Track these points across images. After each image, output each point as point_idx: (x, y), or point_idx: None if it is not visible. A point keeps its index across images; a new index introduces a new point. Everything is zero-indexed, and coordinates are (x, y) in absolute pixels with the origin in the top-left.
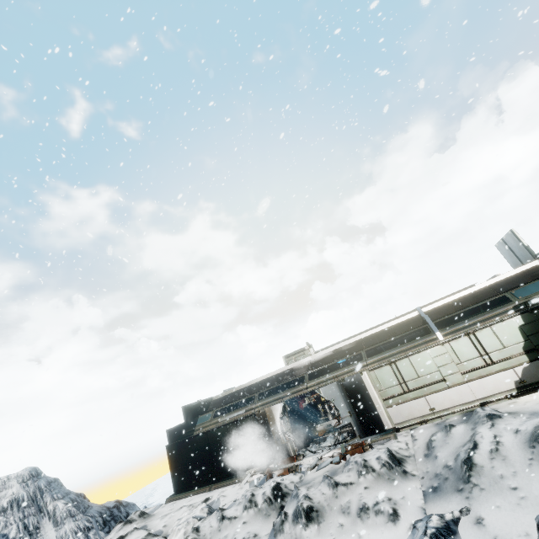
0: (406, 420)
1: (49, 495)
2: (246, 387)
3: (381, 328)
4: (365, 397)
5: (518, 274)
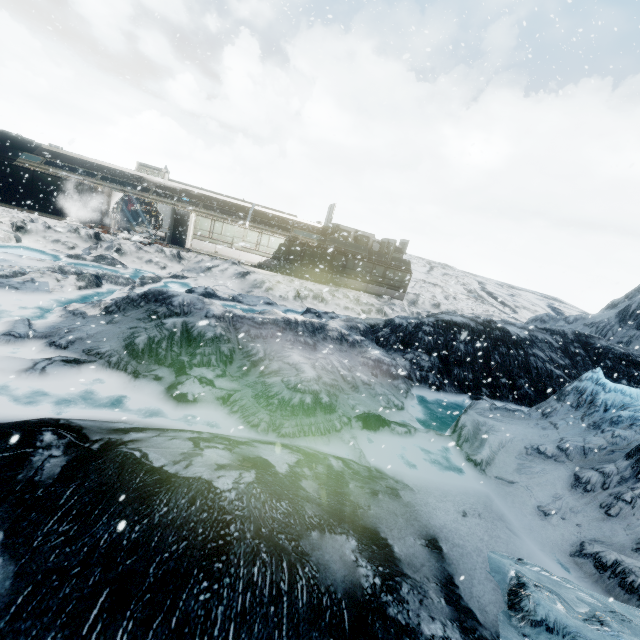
0: (199, 249)
1: None
2: (89, 162)
3: (225, 198)
4: (185, 226)
5: (309, 225)
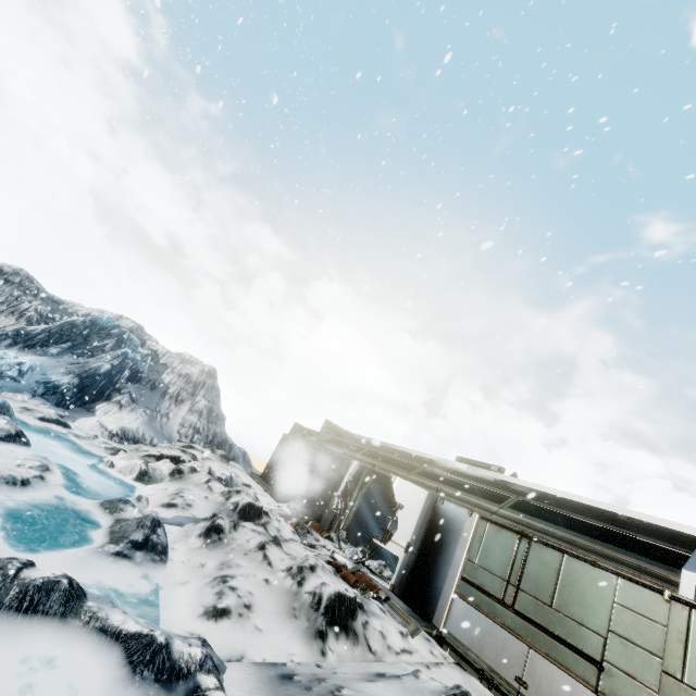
0: (464, 643)
1: (204, 392)
2: (380, 445)
3: (613, 508)
4: (446, 549)
5: None
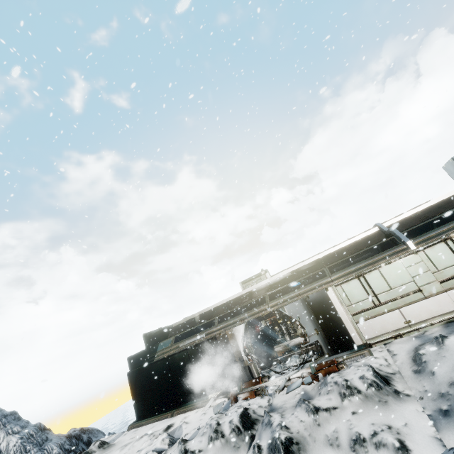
0: (378, 335)
1: (3, 430)
2: (205, 312)
3: (339, 246)
4: (331, 313)
5: None
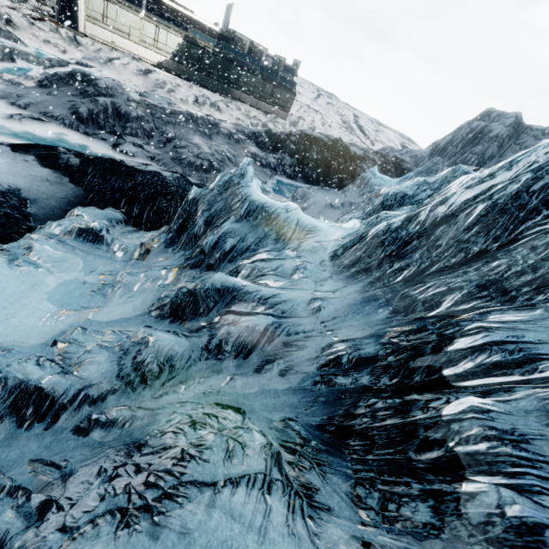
0: (95, 36)
1: None
2: None
3: None
4: (74, 3)
5: (206, 26)
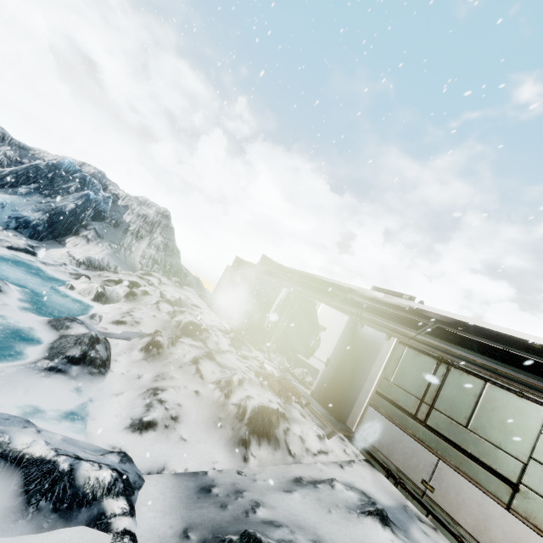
0: (374, 445)
1: (160, 230)
2: (307, 275)
3: (527, 336)
4: (363, 366)
5: None
